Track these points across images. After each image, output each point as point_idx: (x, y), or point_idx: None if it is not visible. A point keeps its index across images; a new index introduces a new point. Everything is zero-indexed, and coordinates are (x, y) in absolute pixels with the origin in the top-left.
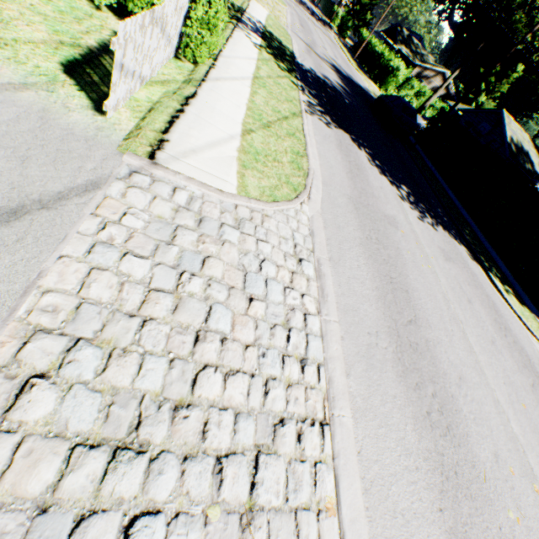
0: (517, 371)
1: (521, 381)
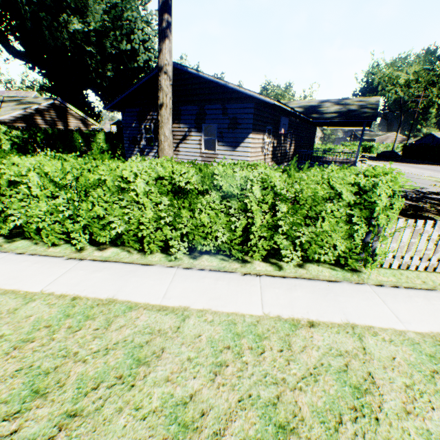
0: None
1: None
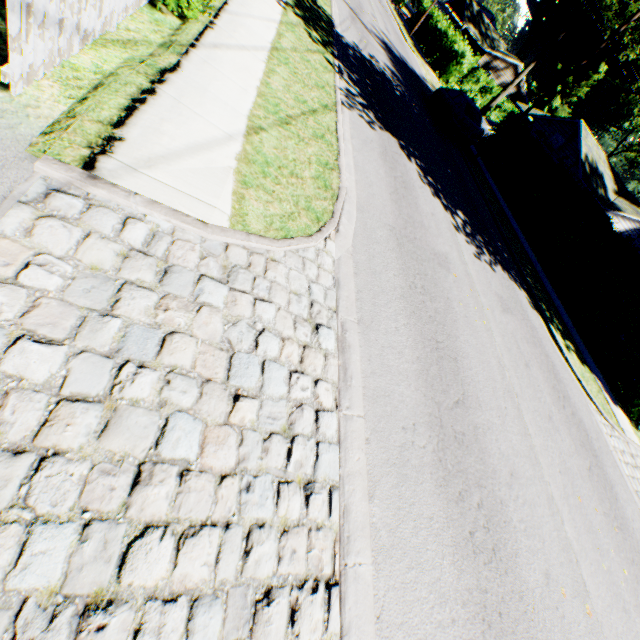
0: (574, 453)
1: (578, 466)
